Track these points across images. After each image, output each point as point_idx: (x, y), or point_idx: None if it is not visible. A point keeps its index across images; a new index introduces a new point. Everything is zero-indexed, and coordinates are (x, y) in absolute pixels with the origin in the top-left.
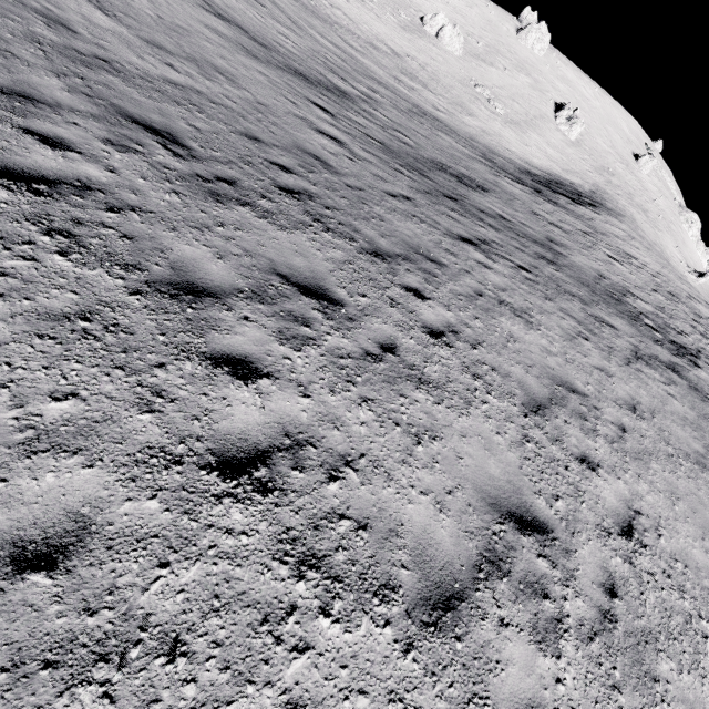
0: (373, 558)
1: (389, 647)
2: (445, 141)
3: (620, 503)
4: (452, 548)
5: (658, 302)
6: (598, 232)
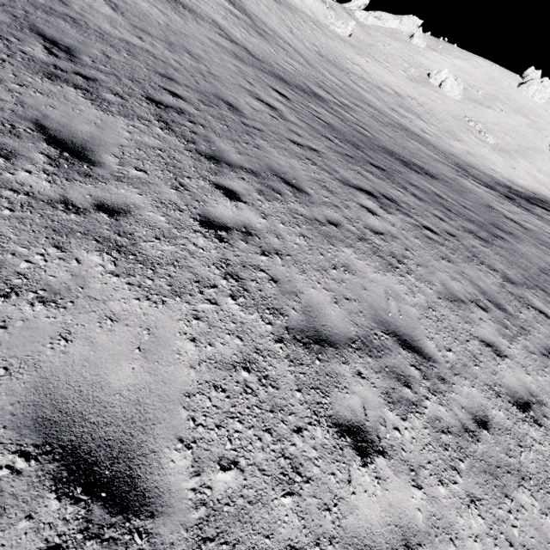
0: None
1: None
2: (414, 145)
3: (390, 529)
4: None
5: None
6: None
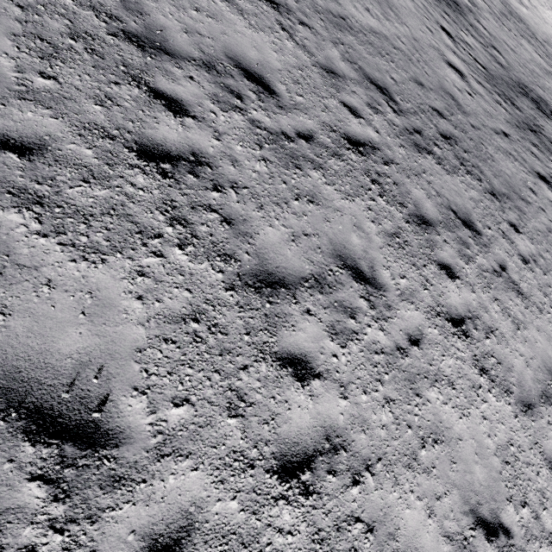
0: (503, 378)
1: (510, 413)
2: (527, 52)
3: None
4: (531, 385)
5: None
6: None
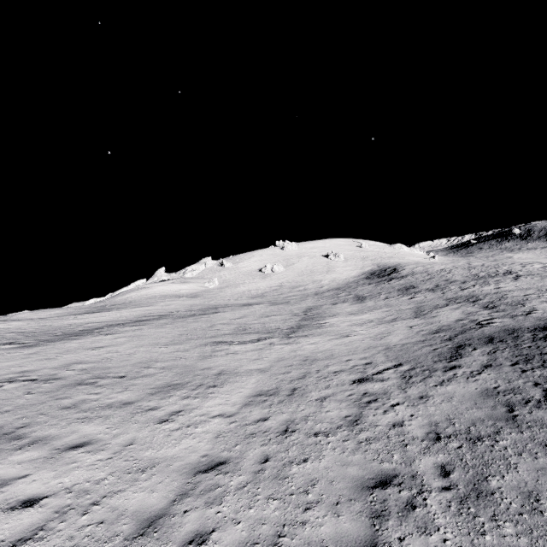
0: None
1: None
2: (367, 288)
3: None
4: None
5: (478, 271)
6: (425, 272)
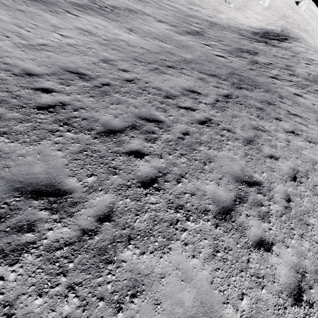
0: (316, 141)
1: None
2: (228, 35)
3: None
4: None
5: None
6: (296, 53)
